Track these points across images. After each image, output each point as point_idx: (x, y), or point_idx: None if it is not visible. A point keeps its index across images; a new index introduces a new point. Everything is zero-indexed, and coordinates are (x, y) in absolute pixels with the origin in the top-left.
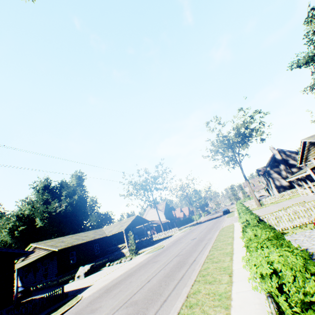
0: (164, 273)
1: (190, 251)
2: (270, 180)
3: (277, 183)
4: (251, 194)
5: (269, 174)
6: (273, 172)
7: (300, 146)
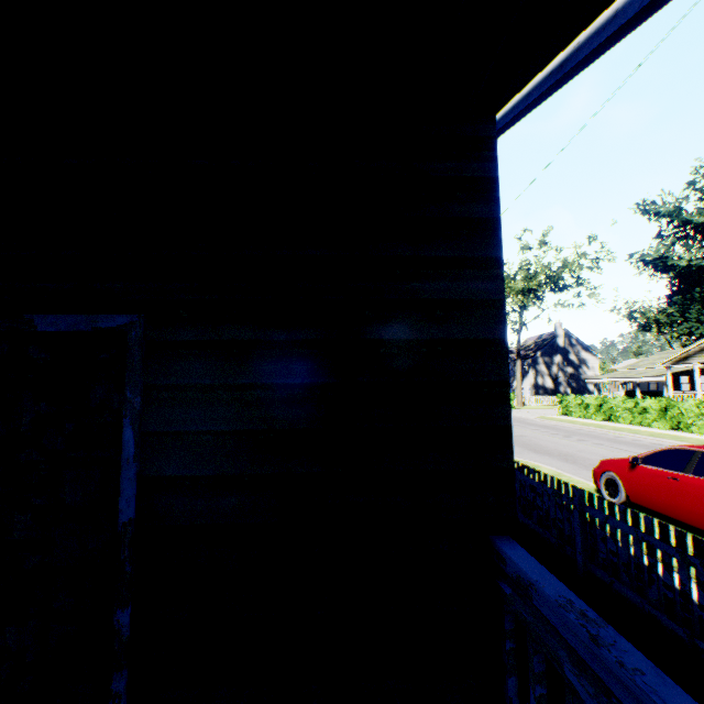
0: (640, 449)
1: (577, 433)
2: (532, 372)
3: (539, 380)
4: (517, 384)
5: (536, 363)
6: (542, 362)
7: (702, 340)
